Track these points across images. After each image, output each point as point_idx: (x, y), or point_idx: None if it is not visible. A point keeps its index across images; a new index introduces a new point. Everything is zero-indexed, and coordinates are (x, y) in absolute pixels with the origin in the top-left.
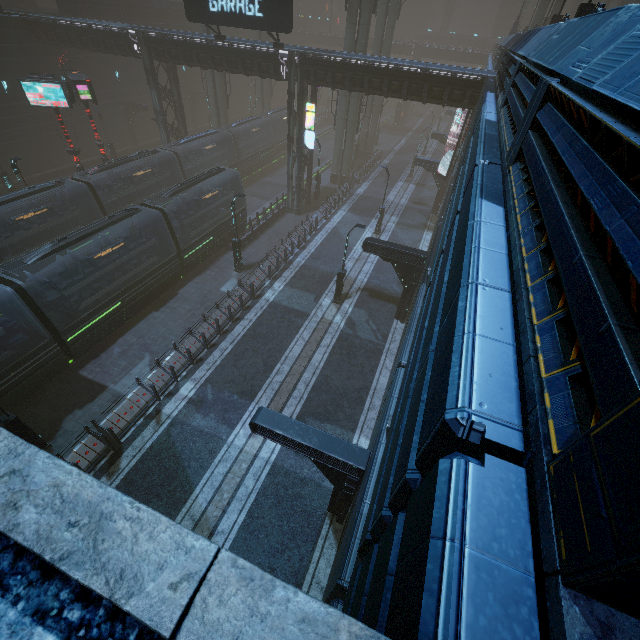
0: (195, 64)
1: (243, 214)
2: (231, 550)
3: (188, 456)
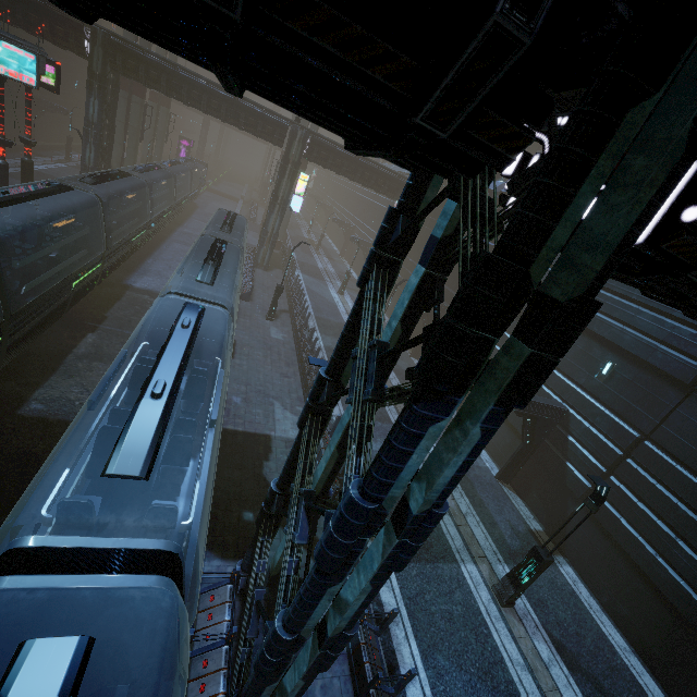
0: (178, 96)
1: None
2: (482, 521)
3: None
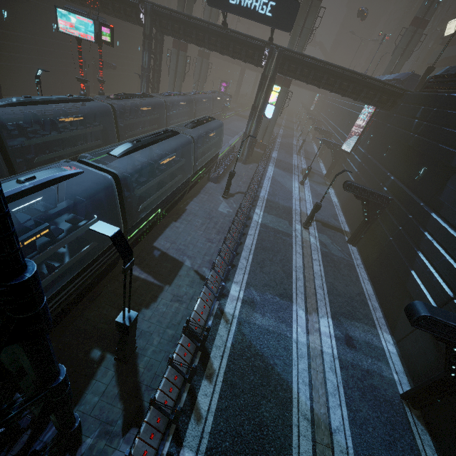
0: (191, 39)
1: (217, 156)
2: (355, 448)
3: (269, 354)
